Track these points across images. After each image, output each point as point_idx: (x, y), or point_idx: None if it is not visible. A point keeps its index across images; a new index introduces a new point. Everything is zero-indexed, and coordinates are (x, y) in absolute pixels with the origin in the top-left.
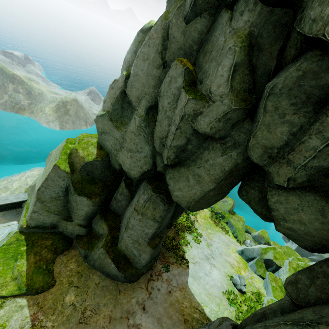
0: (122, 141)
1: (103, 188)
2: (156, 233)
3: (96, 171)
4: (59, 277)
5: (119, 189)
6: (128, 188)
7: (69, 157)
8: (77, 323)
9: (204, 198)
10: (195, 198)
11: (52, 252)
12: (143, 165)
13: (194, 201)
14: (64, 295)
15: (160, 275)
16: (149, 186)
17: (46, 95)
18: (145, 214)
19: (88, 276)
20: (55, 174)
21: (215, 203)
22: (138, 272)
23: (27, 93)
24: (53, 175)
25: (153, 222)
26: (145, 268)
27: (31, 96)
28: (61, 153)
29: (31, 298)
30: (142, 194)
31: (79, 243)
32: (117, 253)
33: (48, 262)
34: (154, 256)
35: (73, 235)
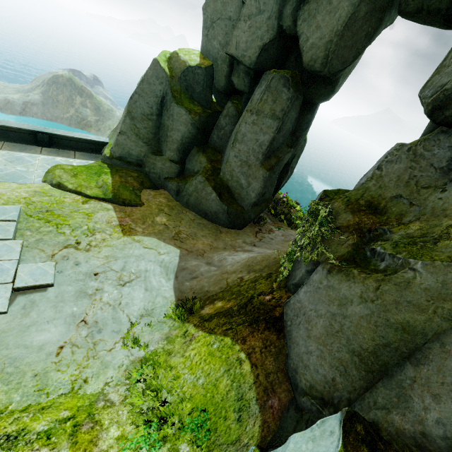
0: (237, 17)
1: (203, 112)
2: (273, 142)
3: (196, 87)
4: (147, 203)
5: (222, 113)
6: (236, 105)
7: (168, 62)
8: (171, 238)
9: (351, 24)
10: (338, 27)
11: (138, 183)
12: (264, 34)
13: (336, 35)
14: (153, 216)
15: (271, 231)
16: (269, 72)
17: (115, 113)
18: (261, 112)
19: (181, 211)
20: (153, 73)
21: (362, 51)
22: (244, 214)
23: (95, 108)
24: (150, 73)
25: (272, 121)
26: (254, 211)
27: (99, 113)
28: (161, 54)
29: (117, 207)
30: (258, 88)
31: (170, 181)
32: (219, 183)
33: (134, 188)
34: (266, 200)
35: (160, 181)
